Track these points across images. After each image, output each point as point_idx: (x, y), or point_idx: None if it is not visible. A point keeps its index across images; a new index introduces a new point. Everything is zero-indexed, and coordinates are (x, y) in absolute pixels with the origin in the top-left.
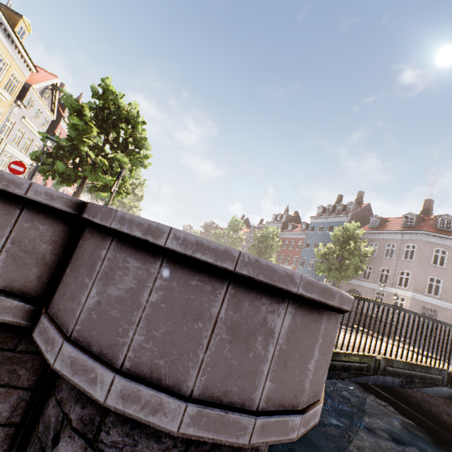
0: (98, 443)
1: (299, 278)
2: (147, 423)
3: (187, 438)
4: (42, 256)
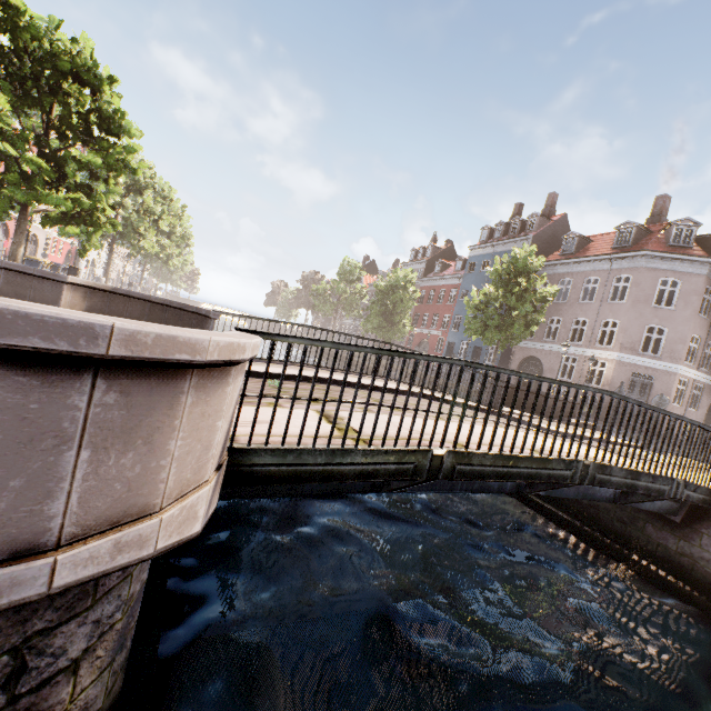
0: None
1: None
2: None
3: None
4: None
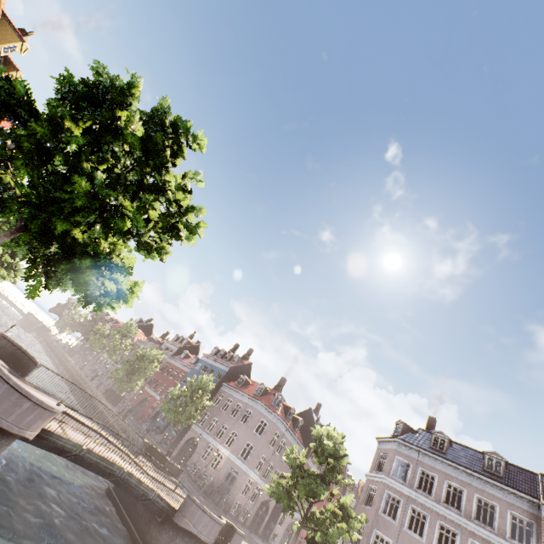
0: None
1: (36, 397)
2: None
3: None
4: None
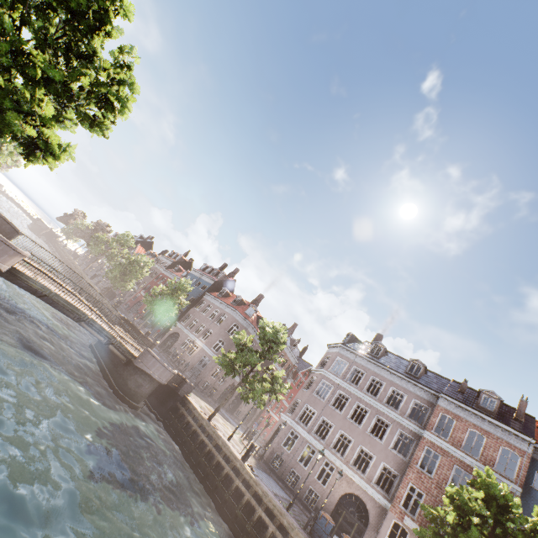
0: None
1: None
2: None
3: None
4: None
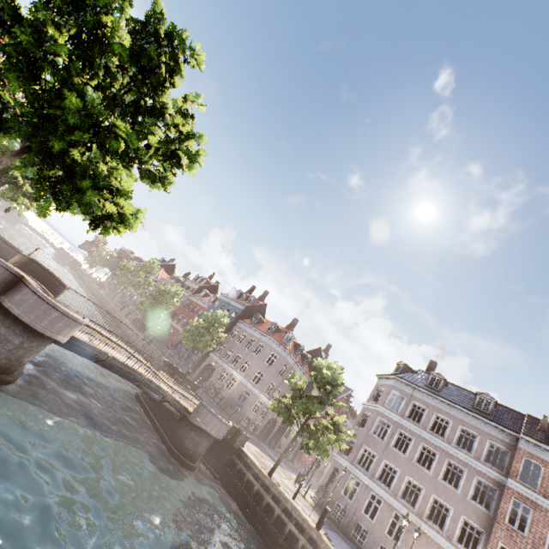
0: (5, 323)
1: (62, 309)
2: (21, 319)
3: (25, 328)
4: (7, 283)
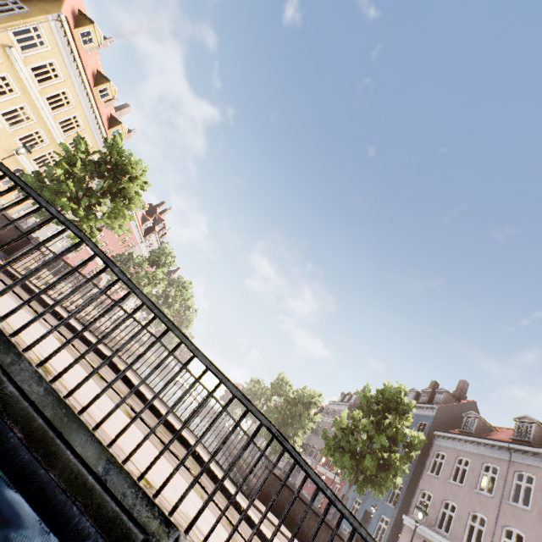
0: None
1: None
2: None
3: None
4: None
